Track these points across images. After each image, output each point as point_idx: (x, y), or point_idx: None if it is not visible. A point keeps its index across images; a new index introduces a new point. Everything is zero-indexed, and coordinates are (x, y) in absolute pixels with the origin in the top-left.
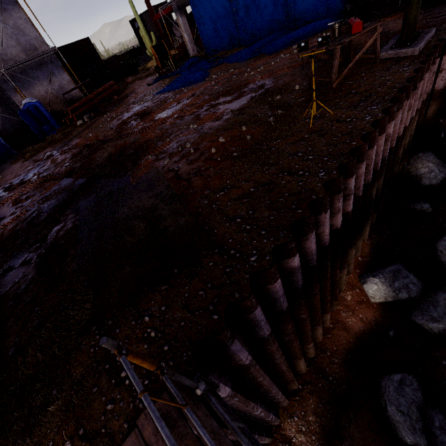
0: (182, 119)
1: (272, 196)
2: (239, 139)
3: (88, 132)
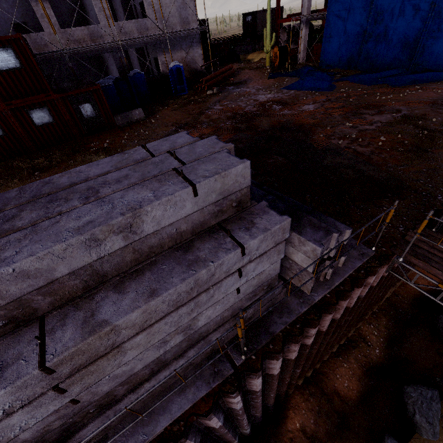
0: (332, 116)
1: (440, 176)
2: (398, 141)
3: (228, 103)
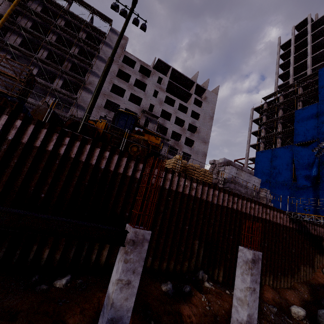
0: None
1: None
2: None
3: None
